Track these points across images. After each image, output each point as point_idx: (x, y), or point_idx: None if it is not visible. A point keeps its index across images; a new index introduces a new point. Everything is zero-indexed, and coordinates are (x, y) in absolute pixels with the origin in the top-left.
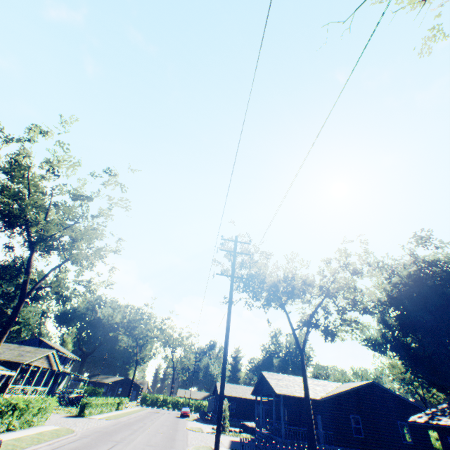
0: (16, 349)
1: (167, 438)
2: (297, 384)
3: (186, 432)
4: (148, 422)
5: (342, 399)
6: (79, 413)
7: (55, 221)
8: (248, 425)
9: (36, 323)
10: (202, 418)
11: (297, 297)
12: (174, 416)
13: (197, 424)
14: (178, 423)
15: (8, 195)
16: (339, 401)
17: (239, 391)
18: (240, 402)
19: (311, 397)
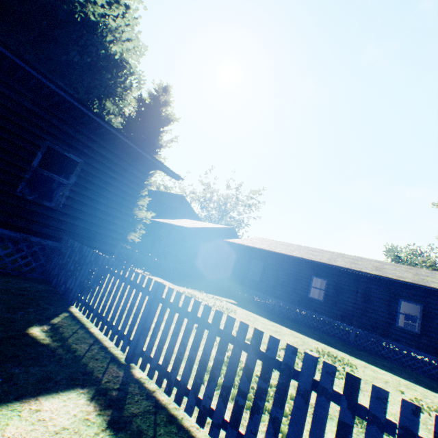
0: None
1: None
2: None
3: None
4: None
5: None
6: None
7: None
8: None
9: None
10: None
11: None
12: None
13: None
14: None
15: None
16: None
17: None
18: None
19: None
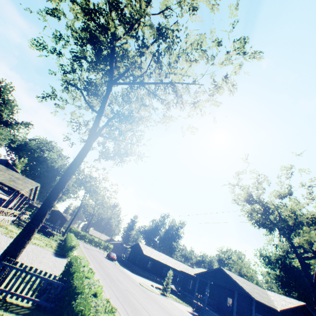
0: (5, 171)
1: (167, 313)
2: (252, 288)
3: (152, 294)
4: (111, 272)
5: (286, 312)
6: (64, 254)
7: (181, 68)
8: (172, 288)
9: (3, 146)
10: (125, 264)
11: (296, 232)
12: (104, 257)
13: (134, 275)
14: (125, 273)
15: (113, 0)
16: (285, 313)
17: (155, 255)
18: (155, 263)
19: (274, 308)
